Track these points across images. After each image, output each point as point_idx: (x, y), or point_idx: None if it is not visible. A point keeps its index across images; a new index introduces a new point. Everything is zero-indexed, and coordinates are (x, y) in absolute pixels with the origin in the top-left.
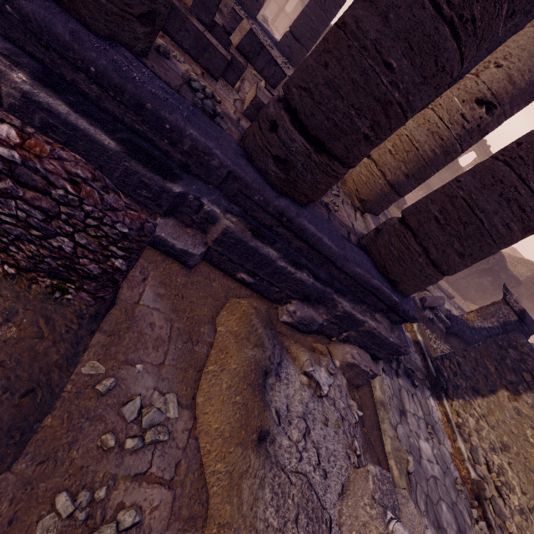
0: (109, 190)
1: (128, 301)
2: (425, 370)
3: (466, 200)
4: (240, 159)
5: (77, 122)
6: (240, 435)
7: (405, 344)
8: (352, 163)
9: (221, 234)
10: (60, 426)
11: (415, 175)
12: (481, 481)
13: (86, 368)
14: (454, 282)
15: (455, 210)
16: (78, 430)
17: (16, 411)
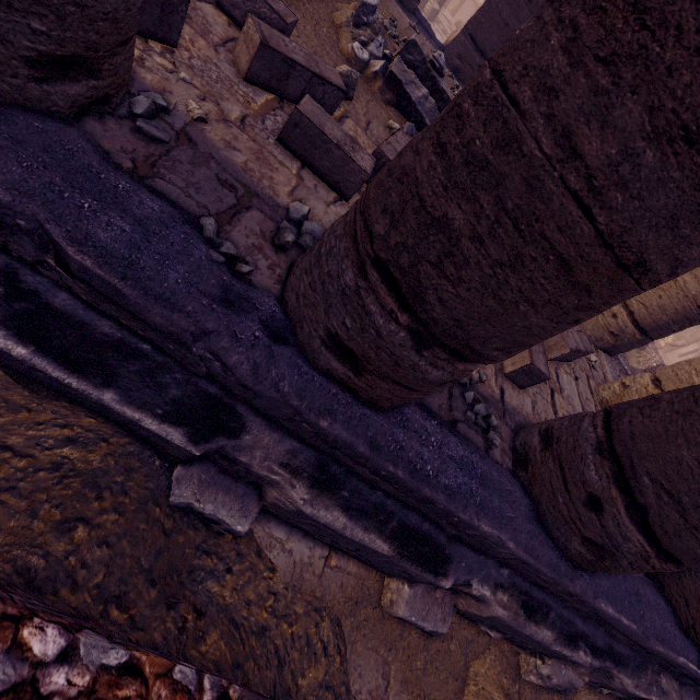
0: None
1: None
2: None
3: None
4: (534, 535)
5: (351, 531)
6: None
7: None
8: None
9: (485, 616)
10: None
11: None
12: None
13: None
14: None
15: None
16: None
17: None
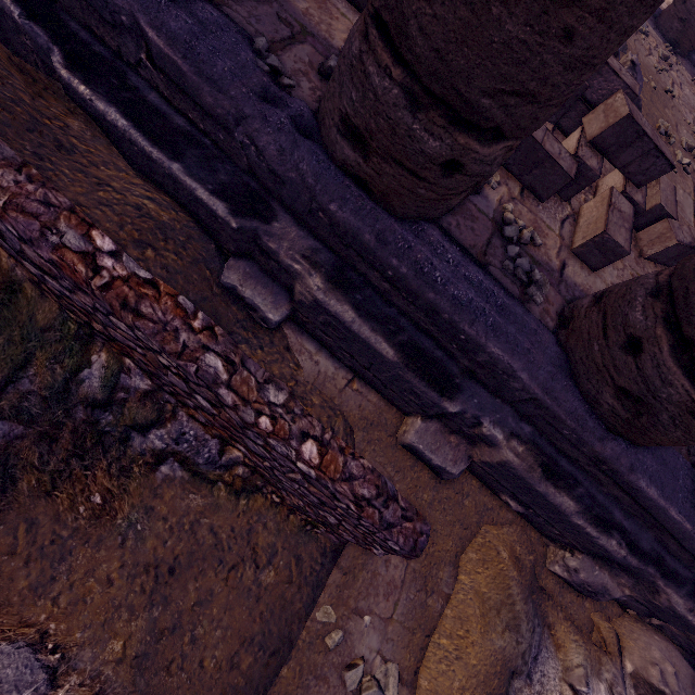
0: (389, 501)
1: None
2: None
3: None
4: (556, 379)
5: (359, 328)
6: None
7: None
8: None
9: (496, 462)
10: (292, 680)
11: None
12: None
13: (320, 613)
14: None
15: None
16: (305, 688)
17: (264, 663)
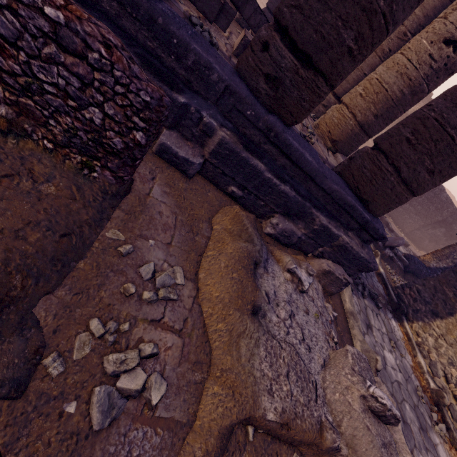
0: (134, 62)
1: (141, 192)
2: (386, 296)
3: (438, 120)
4: (235, 77)
5: None
6: (237, 304)
7: (374, 261)
8: (334, 81)
9: (217, 145)
10: (90, 271)
11: (383, 115)
12: (440, 390)
13: (109, 233)
14: (409, 233)
15: (426, 130)
16: (104, 277)
17: (56, 249)
